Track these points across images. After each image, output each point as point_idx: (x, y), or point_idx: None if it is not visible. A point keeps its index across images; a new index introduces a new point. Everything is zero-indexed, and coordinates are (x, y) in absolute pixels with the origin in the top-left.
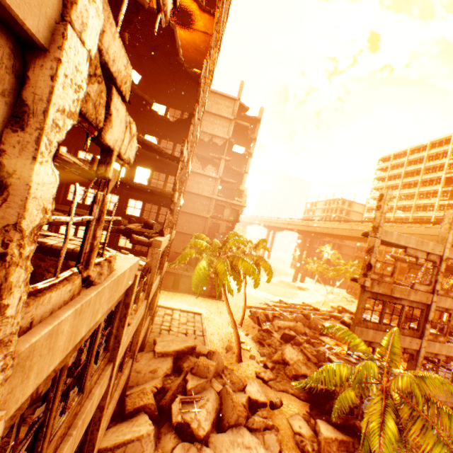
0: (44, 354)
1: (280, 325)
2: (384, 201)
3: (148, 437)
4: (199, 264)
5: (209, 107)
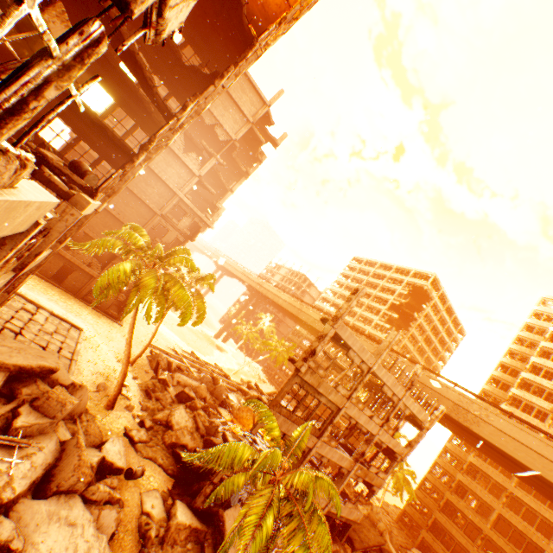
0: None
1: (181, 381)
2: (357, 296)
3: None
4: (120, 264)
5: (232, 88)
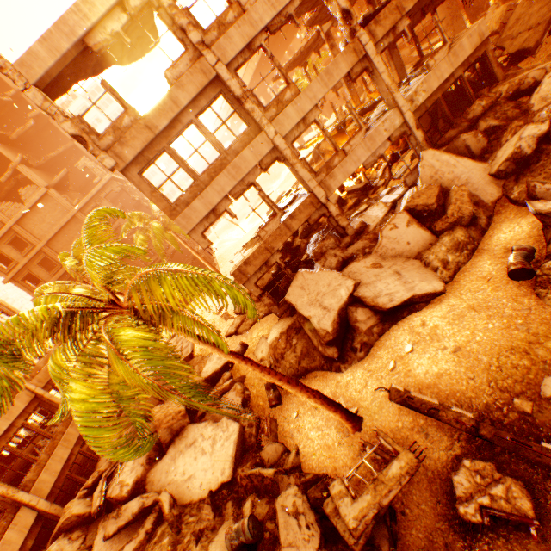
0: None
1: None
2: None
3: None
4: None
5: None
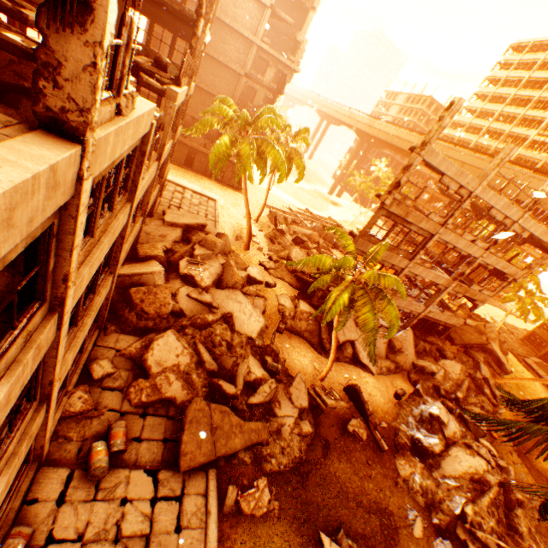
0: (103, 153)
1: (296, 231)
2: (450, 112)
3: (160, 274)
4: (220, 139)
5: None
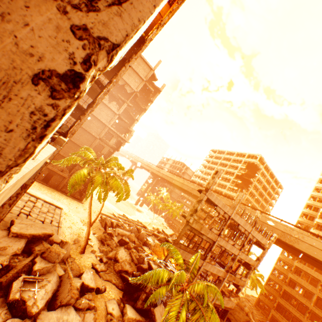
0: None
1: (120, 232)
2: (217, 175)
3: None
4: (81, 170)
5: None
